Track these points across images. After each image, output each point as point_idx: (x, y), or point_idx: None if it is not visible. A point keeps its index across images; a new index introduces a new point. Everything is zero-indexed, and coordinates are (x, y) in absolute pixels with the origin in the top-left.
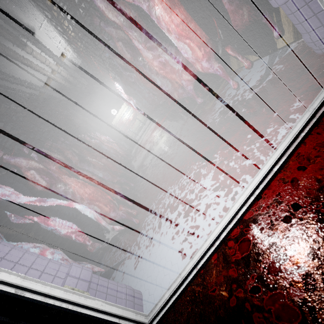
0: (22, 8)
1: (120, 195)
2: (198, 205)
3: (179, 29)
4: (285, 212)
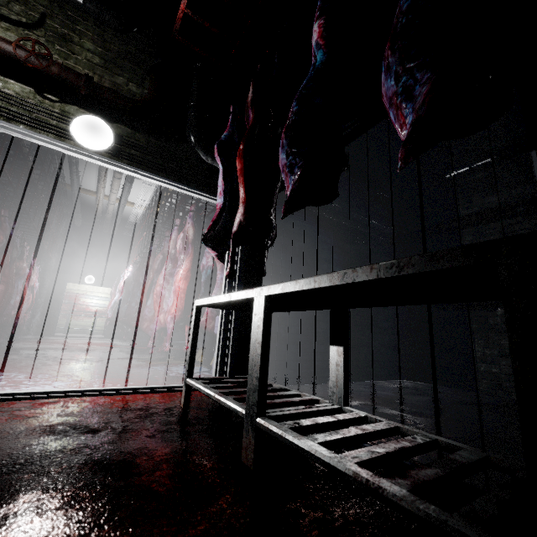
0: None
1: None
2: (25, 387)
3: (179, 288)
4: (77, 404)
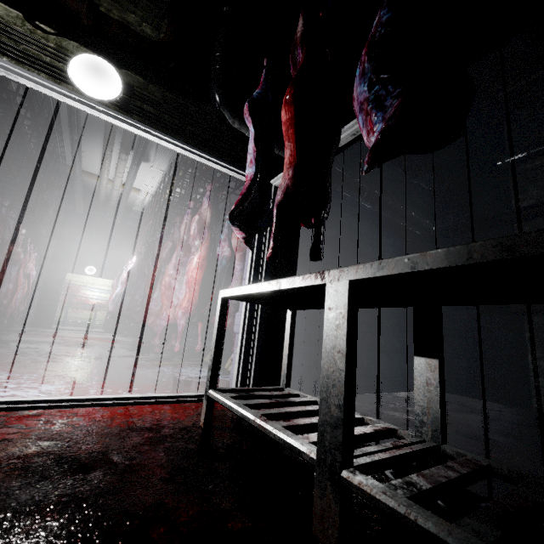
0: (161, 153)
1: None
2: (4, 391)
3: (192, 278)
4: (66, 419)
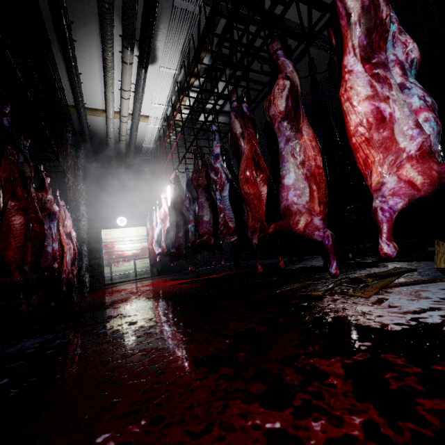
0: (172, 31)
1: None
2: None
3: None
4: None
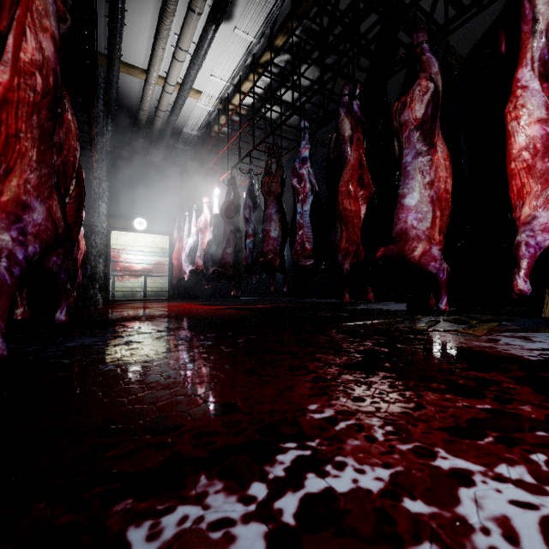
0: None
1: (6, 240)
2: None
3: None
4: None
